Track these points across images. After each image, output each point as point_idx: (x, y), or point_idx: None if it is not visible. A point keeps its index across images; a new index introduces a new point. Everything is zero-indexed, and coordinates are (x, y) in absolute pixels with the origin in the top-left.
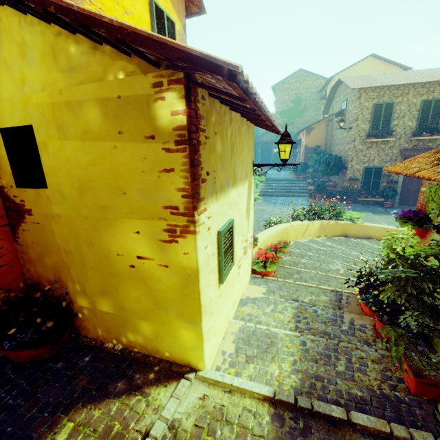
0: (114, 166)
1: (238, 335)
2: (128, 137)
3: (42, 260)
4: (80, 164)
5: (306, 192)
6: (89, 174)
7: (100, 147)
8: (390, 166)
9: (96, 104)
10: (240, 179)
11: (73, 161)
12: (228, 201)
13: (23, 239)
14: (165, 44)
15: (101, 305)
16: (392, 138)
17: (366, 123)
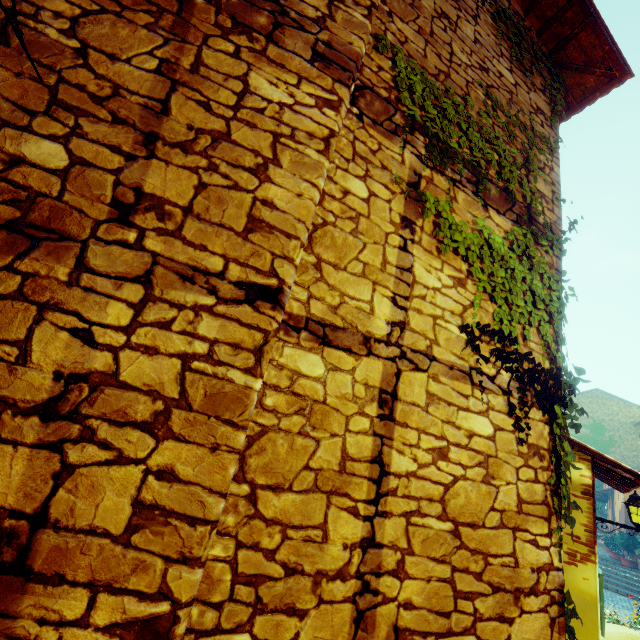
0: None
1: None
2: None
3: None
4: None
5: None
6: None
7: None
8: None
9: None
10: None
11: None
12: None
13: None
14: (605, 457)
15: None
16: None
17: None
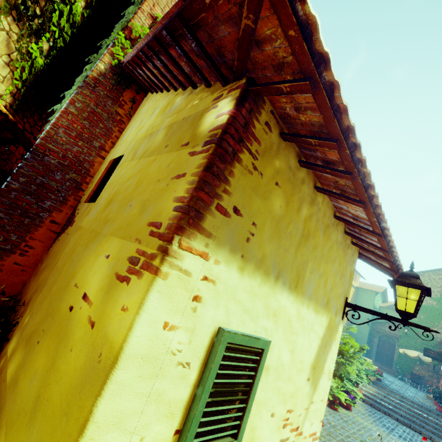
0: (142, 178)
1: None
2: (169, 149)
3: (41, 273)
4: (125, 179)
5: None
6: (123, 188)
7: (146, 162)
8: None
9: (167, 128)
10: (312, 296)
11: (124, 177)
12: (271, 301)
13: (52, 248)
14: None
15: (13, 361)
16: None
17: None
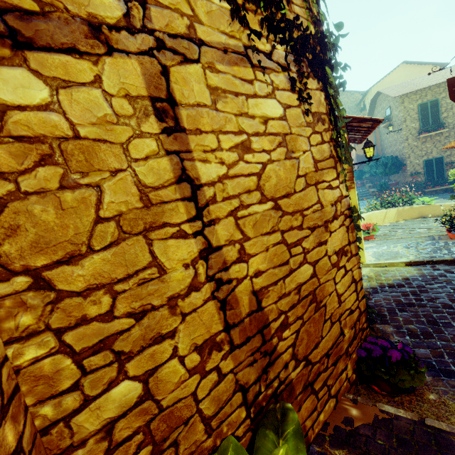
0: None
1: (373, 255)
2: None
3: None
4: None
5: (369, 195)
6: None
7: None
8: (450, 154)
9: None
10: None
11: None
12: None
13: None
14: (355, 117)
15: None
16: (445, 129)
17: (415, 122)
